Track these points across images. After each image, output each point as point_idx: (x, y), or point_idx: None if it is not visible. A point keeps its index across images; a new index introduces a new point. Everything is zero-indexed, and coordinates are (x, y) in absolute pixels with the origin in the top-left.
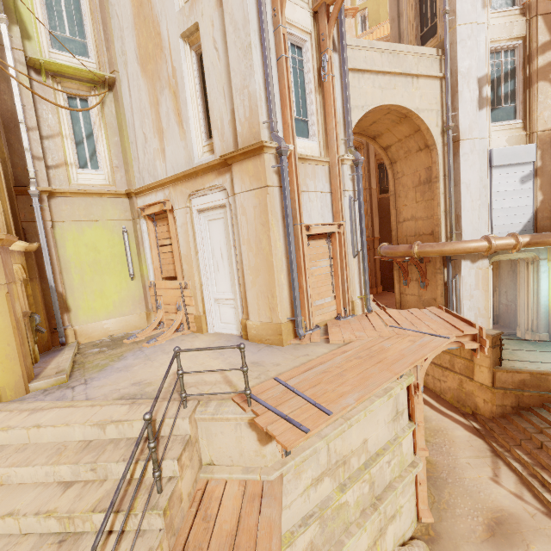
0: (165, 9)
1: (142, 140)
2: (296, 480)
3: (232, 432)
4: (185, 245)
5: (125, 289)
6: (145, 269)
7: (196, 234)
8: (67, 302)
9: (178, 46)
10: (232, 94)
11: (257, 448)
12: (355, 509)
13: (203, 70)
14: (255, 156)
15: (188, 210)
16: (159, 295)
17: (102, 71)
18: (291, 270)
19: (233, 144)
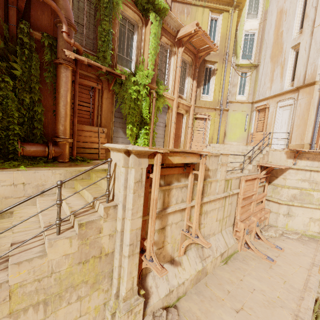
0: (287, 39)
1: (263, 84)
2: (295, 175)
3: (279, 154)
4: (270, 119)
5: (241, 134)
6: (250, 128)
7: (276, 115)
8: (225, 134)
9: (289, 51)
10: (307, 65)
11: (285, 159)
12: (316, 200)
13: (297, 57)
14: (310, 86)
15: (275, 107)
16: (253, 137)
17: (255, 62)
18: (315, 126)
19: (302, 82)
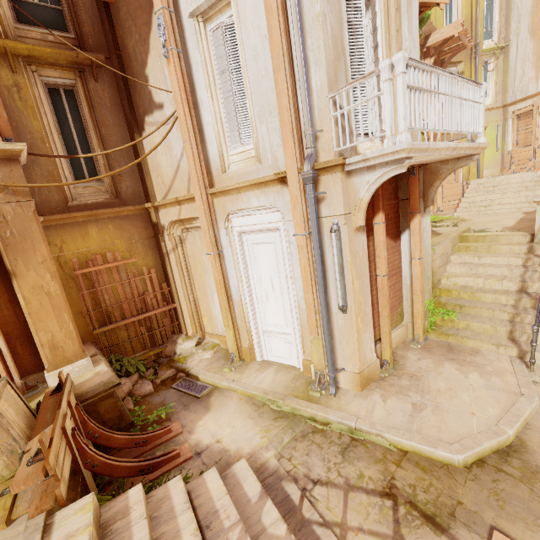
0: None
1: (520, 75)
2: None
3: None
4: None
5: (492, 157)
6: (506, 145)
7: None
8: None
9: None
10: None
11: None
12: None
13: None
14: None
15: None
16: (513, 157)
17: (500, 43)
18: None
19: None
